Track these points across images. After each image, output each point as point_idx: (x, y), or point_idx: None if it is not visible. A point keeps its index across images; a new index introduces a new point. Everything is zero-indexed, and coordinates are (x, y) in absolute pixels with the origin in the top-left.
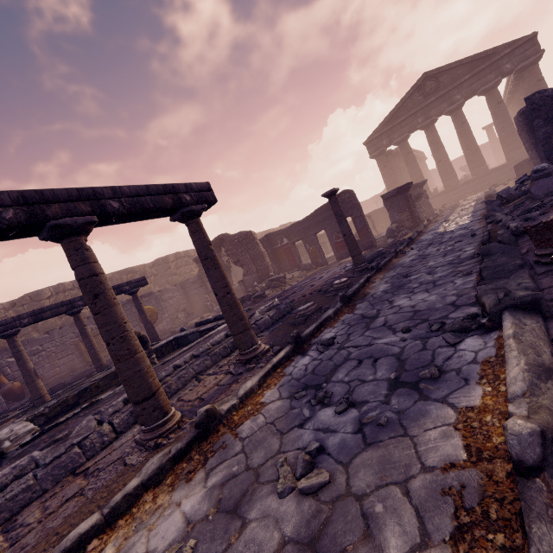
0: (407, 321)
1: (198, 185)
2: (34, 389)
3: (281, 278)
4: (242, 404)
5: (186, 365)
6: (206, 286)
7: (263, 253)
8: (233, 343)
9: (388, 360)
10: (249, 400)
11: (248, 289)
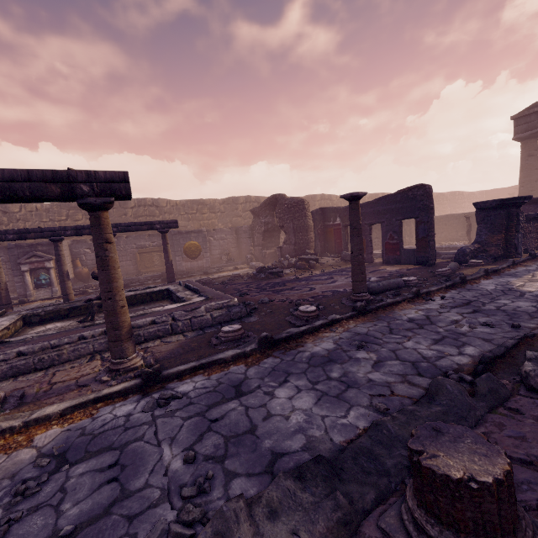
0: (221, 440)
1: (108, 174)
2: (63, 287)
3: (313, 260)
4: (25, 428)
5: (92, 339)
6: (253, 239)
7: (309, 227)
8: (151, 333)
9: (108, 495)
10: (36, 427)
11: (280, 259)
